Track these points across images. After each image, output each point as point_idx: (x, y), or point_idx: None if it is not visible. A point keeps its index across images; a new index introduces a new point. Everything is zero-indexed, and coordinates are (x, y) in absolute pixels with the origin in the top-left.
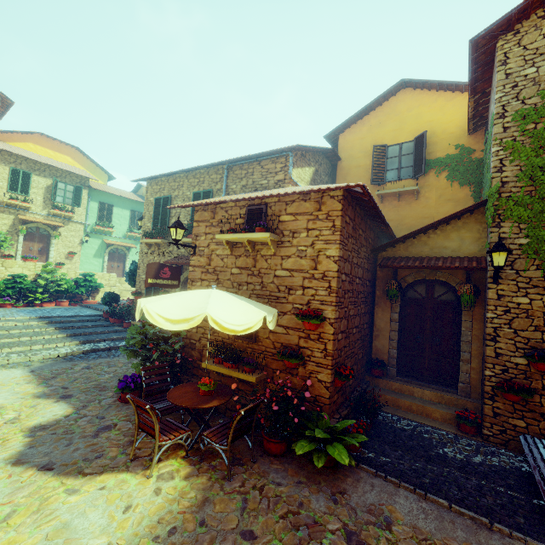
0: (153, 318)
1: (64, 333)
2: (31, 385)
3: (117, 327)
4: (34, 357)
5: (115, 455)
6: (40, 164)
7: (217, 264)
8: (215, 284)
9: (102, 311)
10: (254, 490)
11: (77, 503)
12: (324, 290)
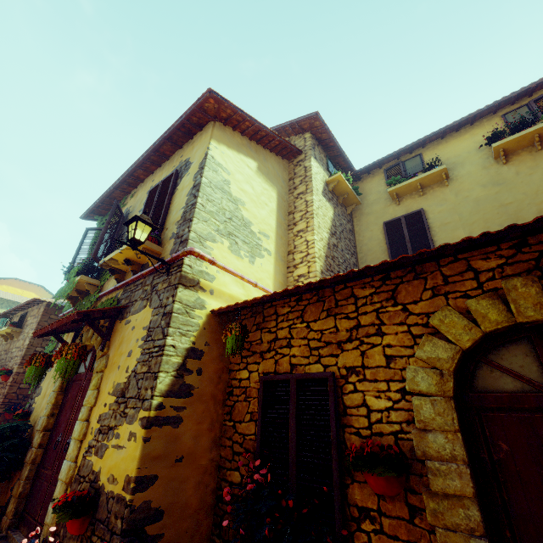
0: None
1: None
2: None
3: None
4: None
5: None
6: (1, 299)
7: None
8: None
9: None
10: None
11: None
12: (20, 356)
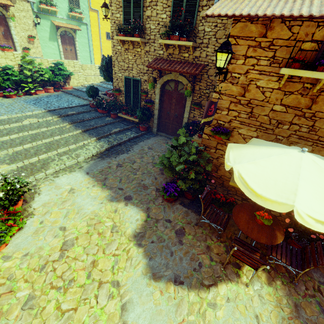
0: (303, 220)
1: (78, 129)
2: (97, 188)
3: (107, 118)
4: (79, 159)
5: (208, 263)
6: None
7: (254, 97)
8: (247, 117)
9: (84, 99)
10: (316, 292)
11: (225, 318)
12: None
